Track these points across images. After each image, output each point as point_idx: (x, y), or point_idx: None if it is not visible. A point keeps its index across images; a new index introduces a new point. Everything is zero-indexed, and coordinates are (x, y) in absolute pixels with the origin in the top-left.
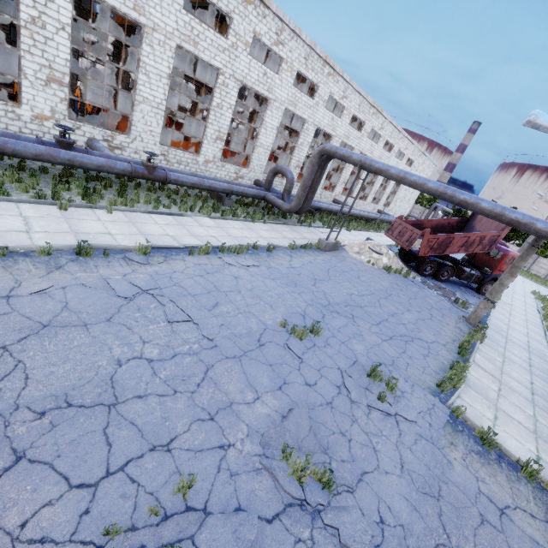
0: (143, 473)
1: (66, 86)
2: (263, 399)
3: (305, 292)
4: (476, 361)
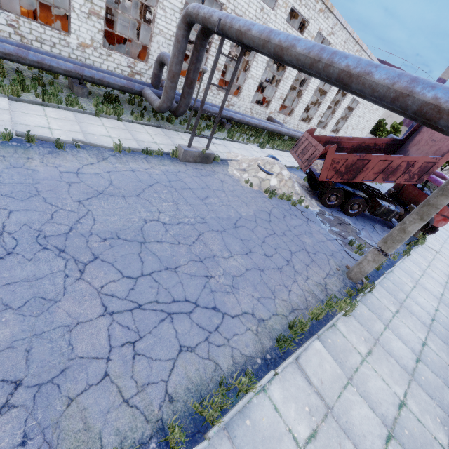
0: None
1: None
2: None
3: (33, 210)
4: (302, 360)
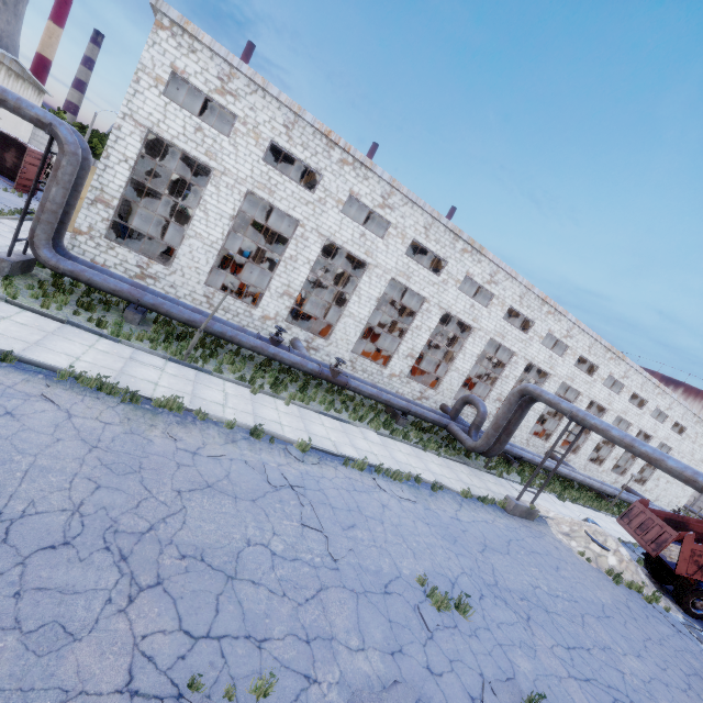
0: (233, 653)
1: (294, 298)
2: (368, 654)
3: (465, 555)
4: None
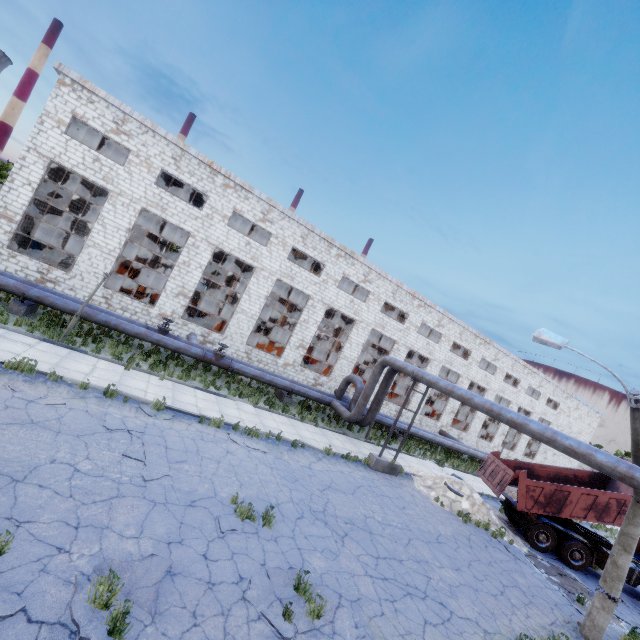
0: None
1: (189, 298)
2: (141, 540)
3: (300, 490)
4: None
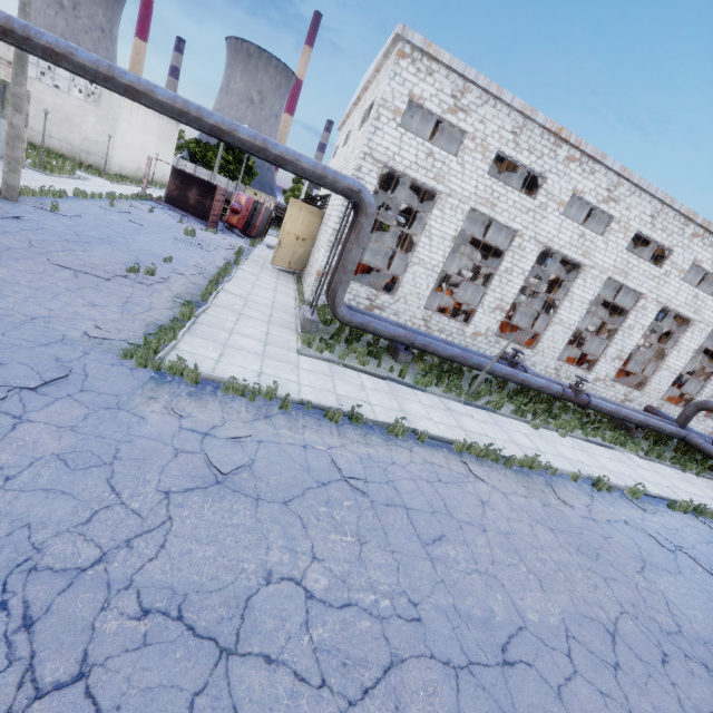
0: None
1: (505, 311)
2: None
3: None
4: None
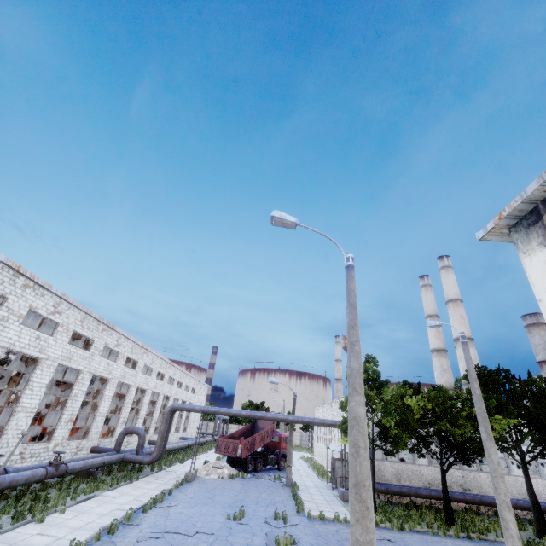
0: None
1: None
2: (254, 539)
3: (215, 504)
4: (302, 499)
